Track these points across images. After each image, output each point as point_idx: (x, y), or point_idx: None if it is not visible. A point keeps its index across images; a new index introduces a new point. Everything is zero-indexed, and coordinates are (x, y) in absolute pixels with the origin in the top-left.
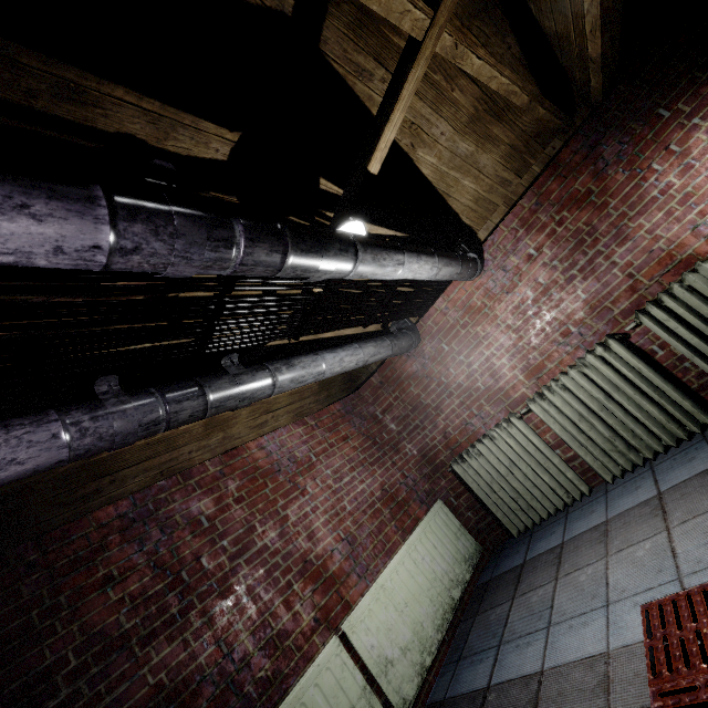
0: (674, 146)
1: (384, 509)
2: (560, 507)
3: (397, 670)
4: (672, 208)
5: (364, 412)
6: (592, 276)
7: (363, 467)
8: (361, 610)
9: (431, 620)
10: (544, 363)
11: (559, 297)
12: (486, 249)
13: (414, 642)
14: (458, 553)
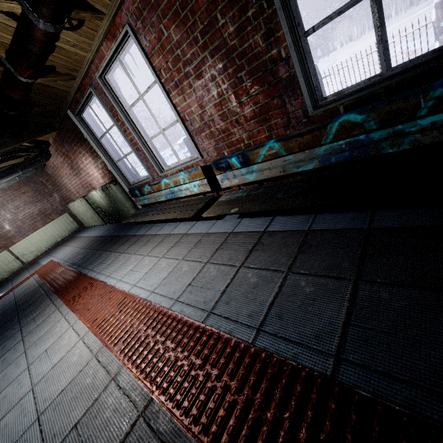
0: (80, 158)
1: (38, 217)
2: (91, 225)
3: (27, 256)
4: (86, 173)
5: (37, 180)
6: (78, 178)
7: (31, 203)
8: (17, 245)
9: (45, 246)
10: (79, 192)
11: (74, 178)
12: (50, 151)
13: (36, 250)
14: (67, 229)
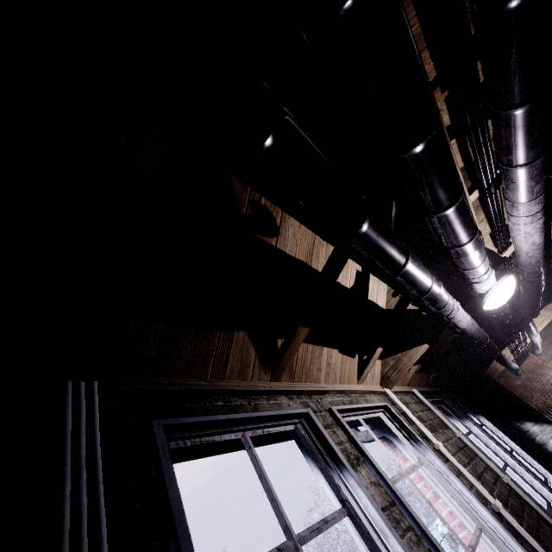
0: None
1: None
2: None
3: None
4: None
5: None
6: None
7: None
8: None
9: None
10: None
11: None
12: None
13: None
14: None
